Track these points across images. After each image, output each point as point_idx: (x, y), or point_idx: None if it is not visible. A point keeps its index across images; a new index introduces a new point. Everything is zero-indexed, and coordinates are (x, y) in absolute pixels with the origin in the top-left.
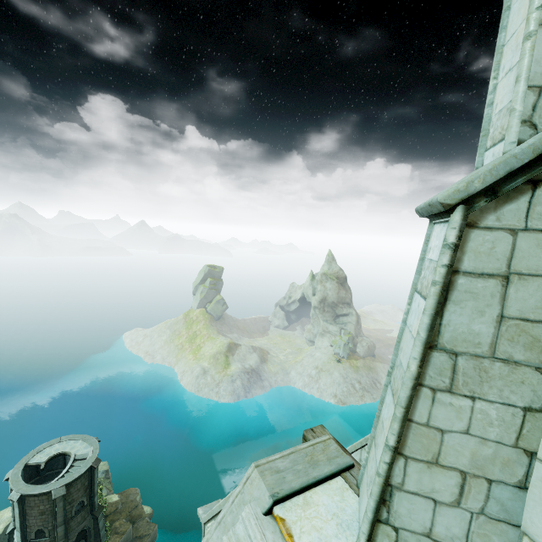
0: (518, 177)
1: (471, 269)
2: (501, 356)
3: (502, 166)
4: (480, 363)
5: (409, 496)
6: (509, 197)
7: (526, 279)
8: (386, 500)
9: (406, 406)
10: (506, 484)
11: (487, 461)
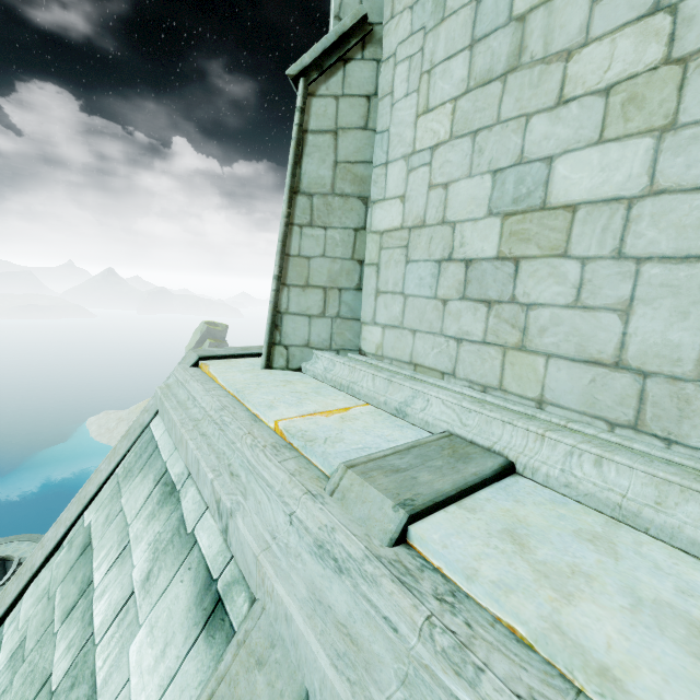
0: (334, 56)
1: (315, 129)
2: (338, 192)
3: (320, 46)
4: (327, 200)
5: (293, 317)
6: (332, 73)
7: (347, 132)
8: (278, 325)
9: (283, 240)
10: (350, 290)
11: (337, 275)
